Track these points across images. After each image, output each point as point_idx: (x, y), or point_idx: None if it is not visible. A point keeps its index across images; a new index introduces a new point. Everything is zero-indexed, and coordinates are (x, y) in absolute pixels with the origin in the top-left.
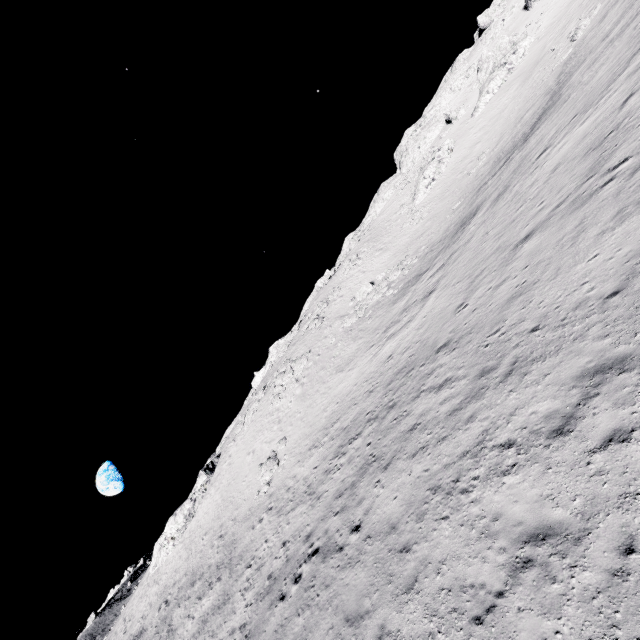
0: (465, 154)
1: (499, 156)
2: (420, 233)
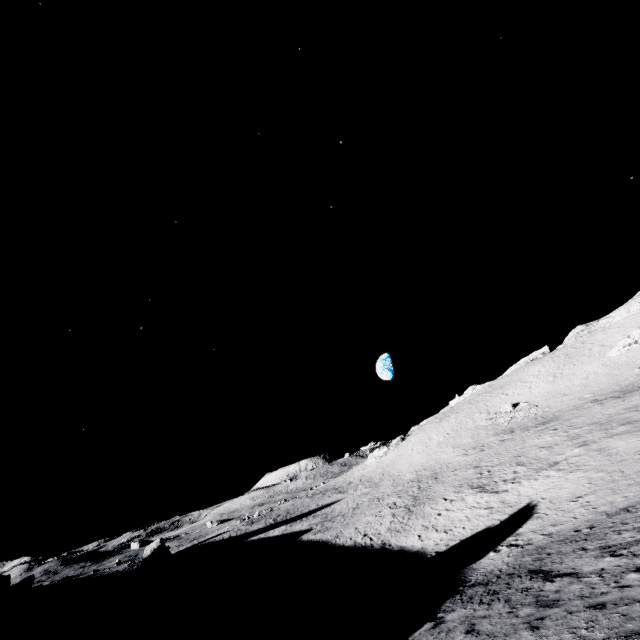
0: None
1: (633, 383)
2: (567, 392)
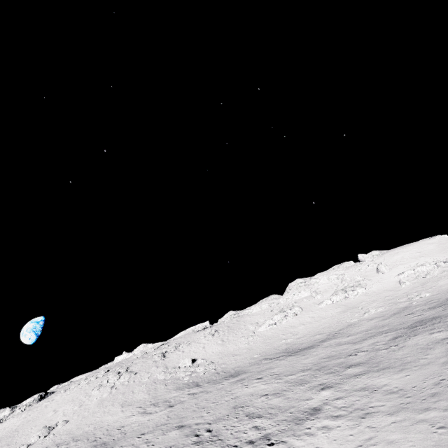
0: (295, 324)
1: (289, 347)
2: (237, 353)
